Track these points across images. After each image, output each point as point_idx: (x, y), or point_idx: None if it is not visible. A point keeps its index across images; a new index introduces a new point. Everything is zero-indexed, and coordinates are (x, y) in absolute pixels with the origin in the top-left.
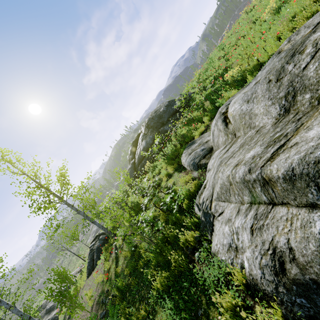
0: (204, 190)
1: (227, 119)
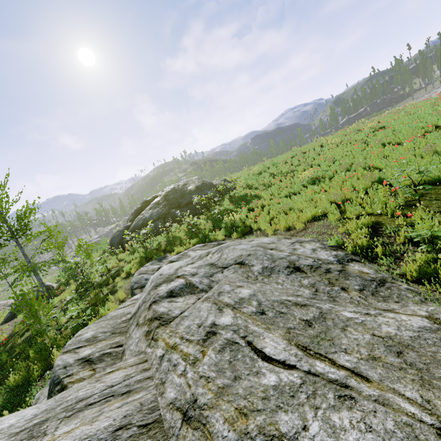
0: None
1: None
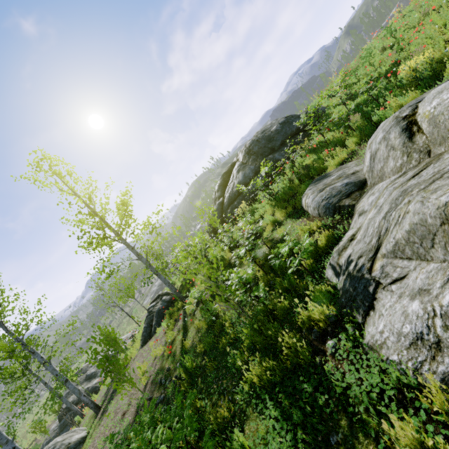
0: (351, 244)
1: (413, 126)
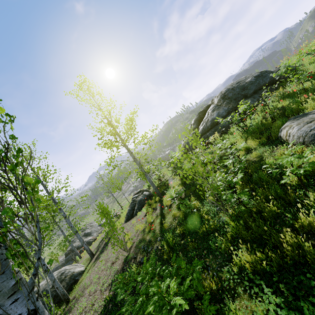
0: None
1: None
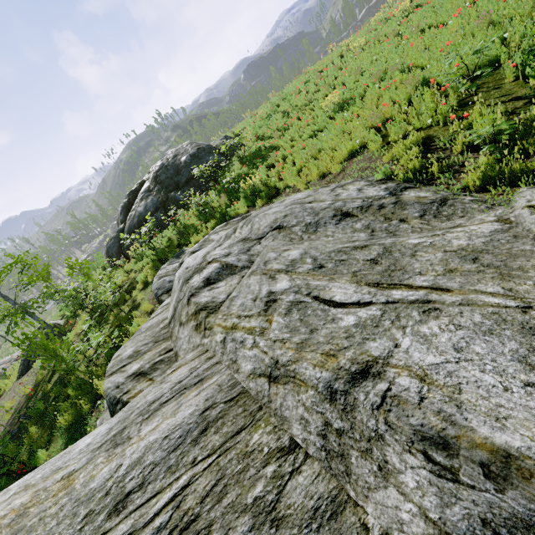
0: None
1: None
